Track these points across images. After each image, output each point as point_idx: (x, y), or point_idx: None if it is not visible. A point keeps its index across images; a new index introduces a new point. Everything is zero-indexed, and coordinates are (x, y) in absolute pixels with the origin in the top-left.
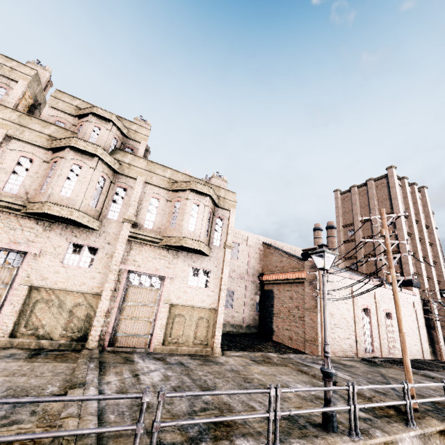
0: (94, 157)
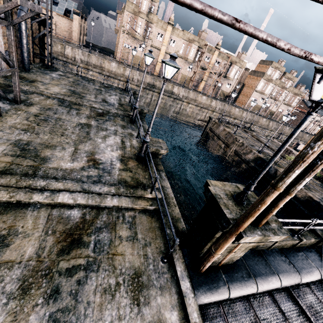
0: (287, 91)
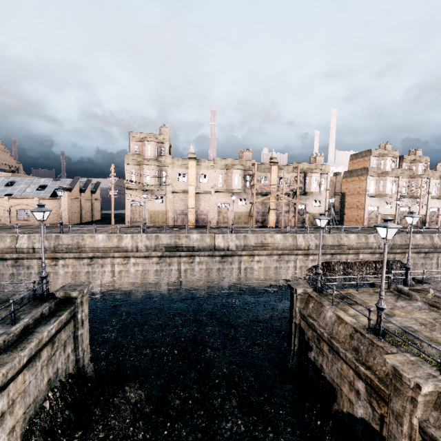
0: (425, 178)
